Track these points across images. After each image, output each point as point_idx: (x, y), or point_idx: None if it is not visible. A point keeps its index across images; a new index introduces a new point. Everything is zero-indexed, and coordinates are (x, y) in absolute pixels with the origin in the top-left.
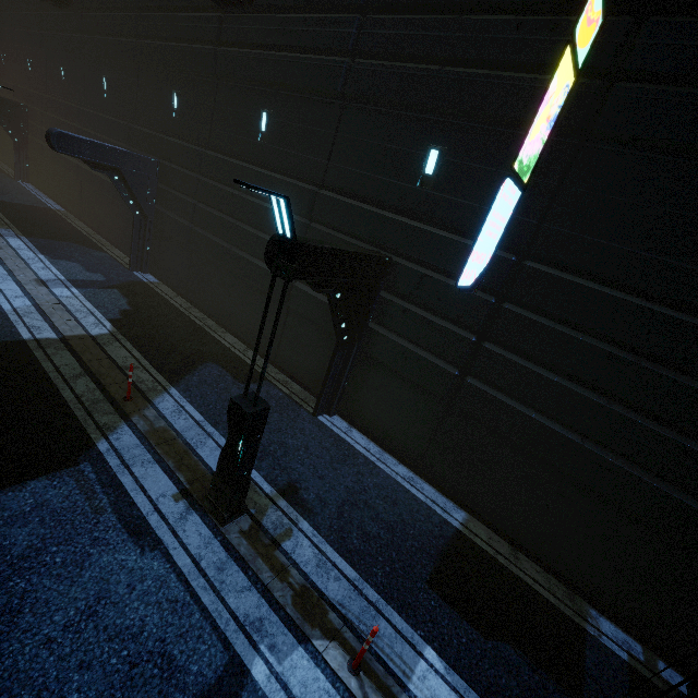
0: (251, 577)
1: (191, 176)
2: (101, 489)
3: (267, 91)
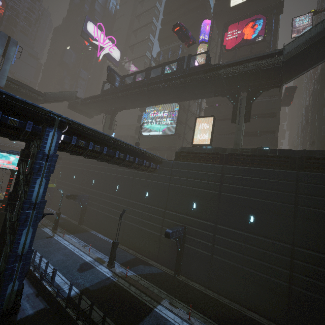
0: None
1: None
2: None
3: None
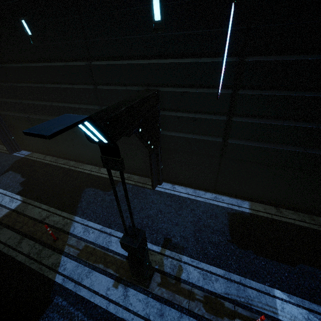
0: (178, 308)
1: (6, 85)
2: (74, 308)
3: (14, 2)
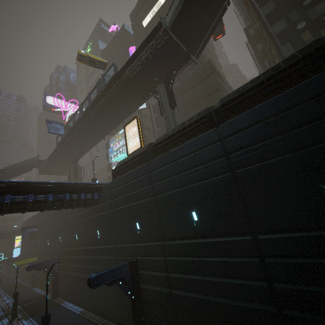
0: None
1: None
2: None
3: None
